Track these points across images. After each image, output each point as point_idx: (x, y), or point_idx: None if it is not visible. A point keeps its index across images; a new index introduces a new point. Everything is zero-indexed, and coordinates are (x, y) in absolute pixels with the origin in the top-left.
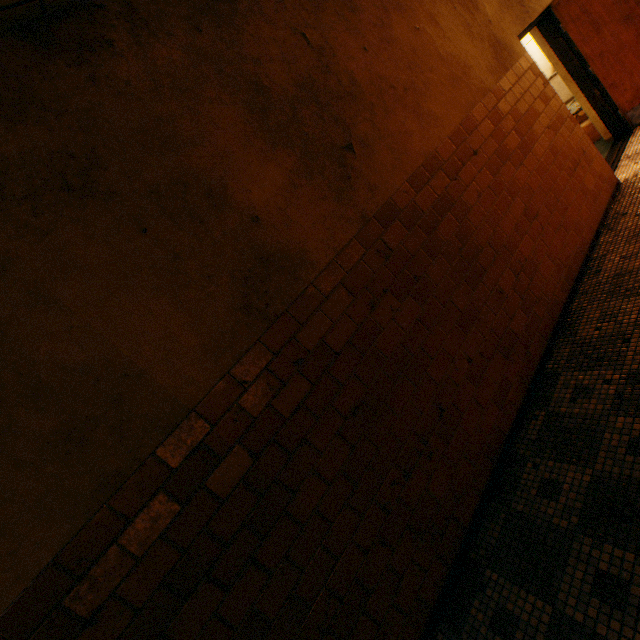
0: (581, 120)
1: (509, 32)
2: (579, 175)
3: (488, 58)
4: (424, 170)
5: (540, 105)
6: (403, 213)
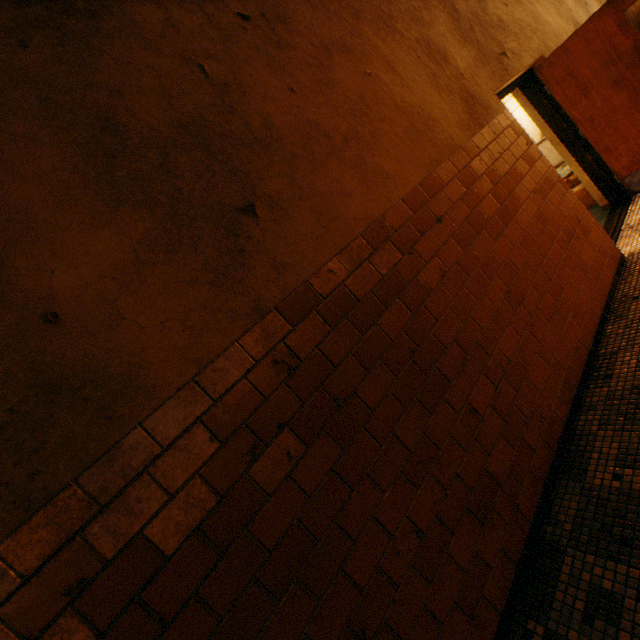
0: (573, 184)
1: (485, 87)
2: (575, 248)
3: (459, 112)
4: (364, 240)
5: (524, 166)
6: (326, 301)
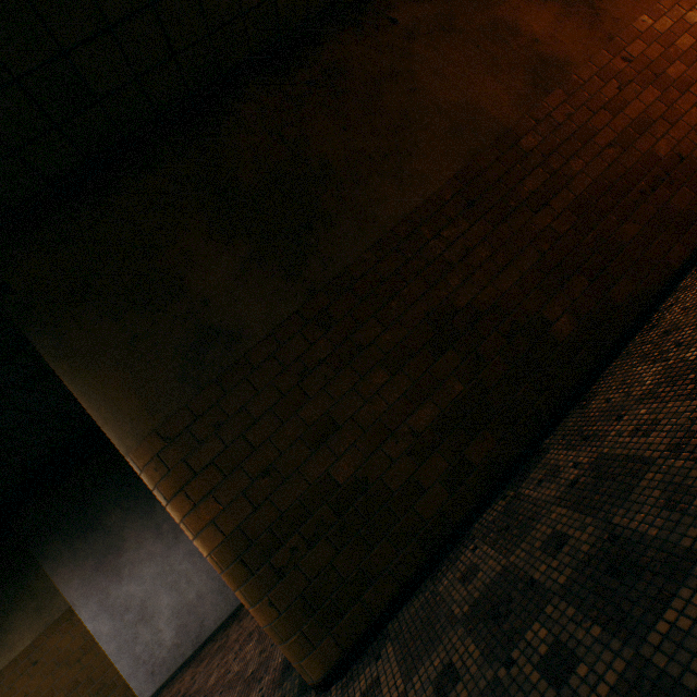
0: None
1: None
2: None
3: None
4: (660, 7)
5: None
6: (642, 35)
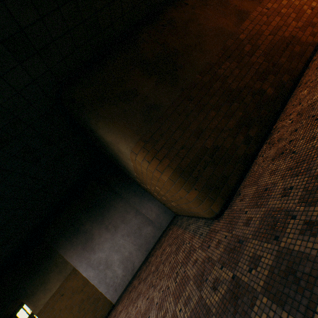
0: None
1: None
2: None
3: None
4: None
5: None
6: (270, 1)
